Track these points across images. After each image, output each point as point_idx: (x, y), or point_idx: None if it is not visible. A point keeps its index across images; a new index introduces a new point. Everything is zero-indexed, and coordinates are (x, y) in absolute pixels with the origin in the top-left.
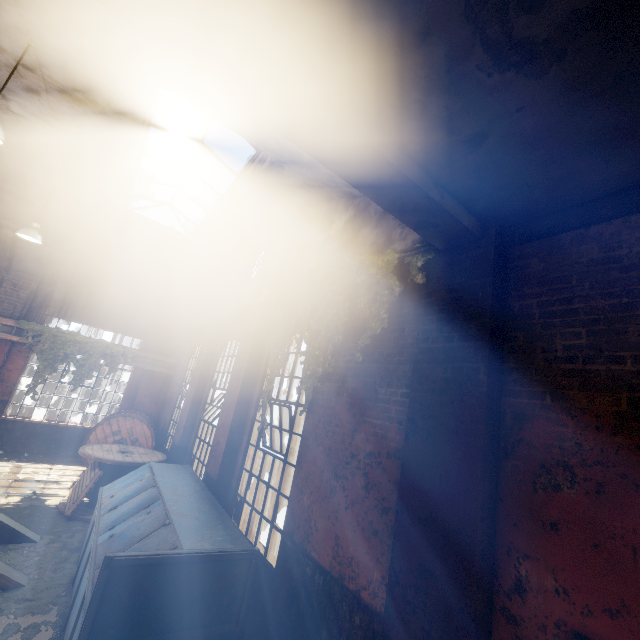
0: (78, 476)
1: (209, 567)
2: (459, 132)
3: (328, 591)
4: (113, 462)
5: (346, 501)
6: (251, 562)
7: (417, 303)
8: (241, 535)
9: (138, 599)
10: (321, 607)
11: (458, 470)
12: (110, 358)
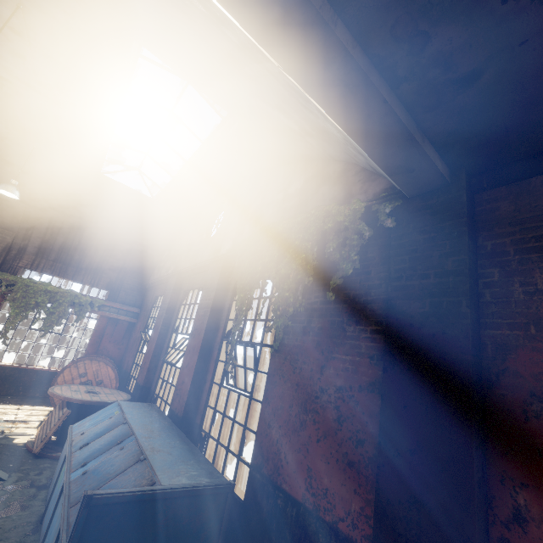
0: (45, 416)
1: (187, 502)
2: (455, 69)
3: (302, 523)
4: (81, 401)
5: (317, 434)
6: (227, 496)
7: (382, 248)
8: (214, 469)
9: (117, 539)
10: (295, 539)
11: (446, 400)
12: (78, 307)
